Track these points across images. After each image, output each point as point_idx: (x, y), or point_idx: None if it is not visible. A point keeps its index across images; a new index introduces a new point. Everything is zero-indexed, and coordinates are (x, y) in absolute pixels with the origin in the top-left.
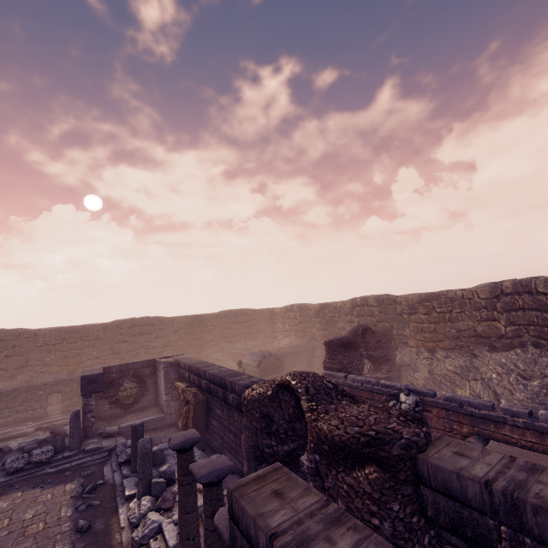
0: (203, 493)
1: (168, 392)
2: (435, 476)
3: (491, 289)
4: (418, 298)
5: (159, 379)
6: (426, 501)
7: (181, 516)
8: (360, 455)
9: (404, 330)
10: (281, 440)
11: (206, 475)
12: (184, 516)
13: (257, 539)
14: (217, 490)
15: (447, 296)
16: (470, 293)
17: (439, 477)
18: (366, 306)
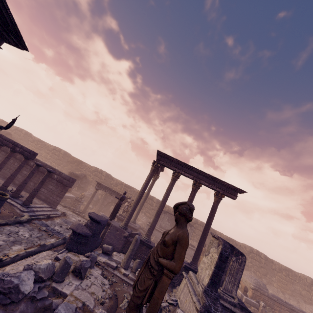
0: None
1: None
2: None
3: (54, 147)
4: (38, 139)
5: None
6: None
7: None
8: None
9: (26, 145)
10: None
11: None
12: None
13: None
14: None
15: (45, 143)
16: (50, 146)
17: None
18: (21, 132)
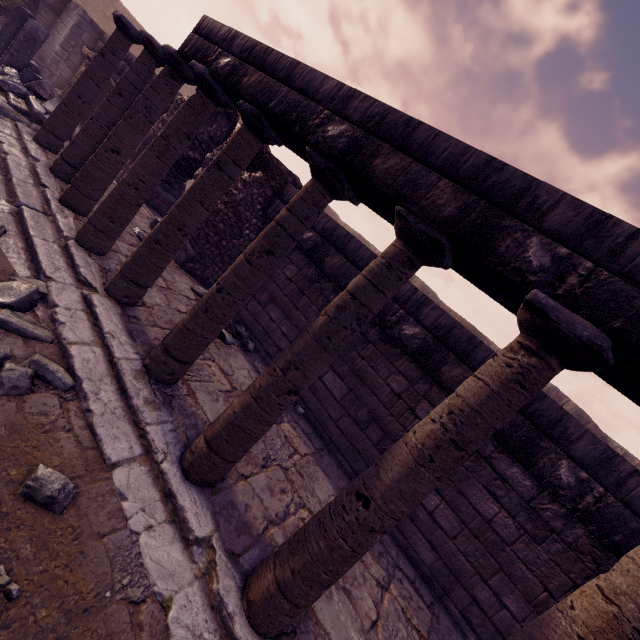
0: (140, 55)
1: (66, 48)
2: (290, 195)
3: None
4: (352, 232)
5: (62, 24)
6: (273, 205)
7: (85, 77)
8: (258, 159)
9: None
10: (191, 146)
11: (157, 42)
12: (88, 79)
13: (218, 32)
14: (153, 64)
15: (369, 247)
16: None
17: (292, 196)
18: None
